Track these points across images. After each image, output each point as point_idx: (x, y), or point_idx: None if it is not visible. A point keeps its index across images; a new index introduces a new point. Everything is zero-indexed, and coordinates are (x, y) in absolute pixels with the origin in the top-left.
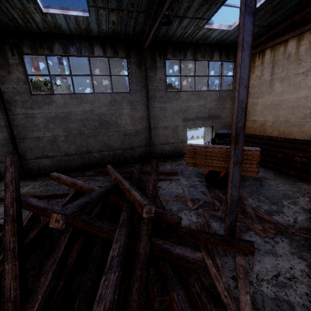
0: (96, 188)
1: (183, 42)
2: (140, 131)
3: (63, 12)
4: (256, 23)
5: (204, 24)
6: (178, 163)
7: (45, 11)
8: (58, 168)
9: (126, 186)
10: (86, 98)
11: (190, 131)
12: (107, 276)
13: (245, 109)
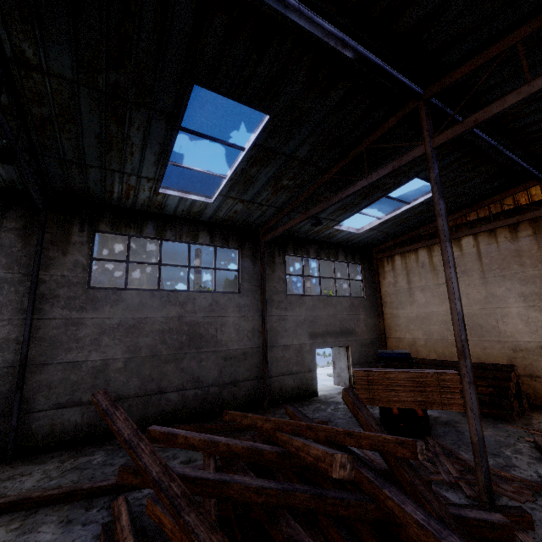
0: (261, 445)
1: (305, 238)
2: (249, 352)
3: (183, 195)
4: (384, 230)
5: (334, 224)
6: (312, 408)
7: (161, 192)
8: (93, 430)
9: (338, 429)
10: (176, 297)
11: None
12: (448, 541)
13: (463, 320)
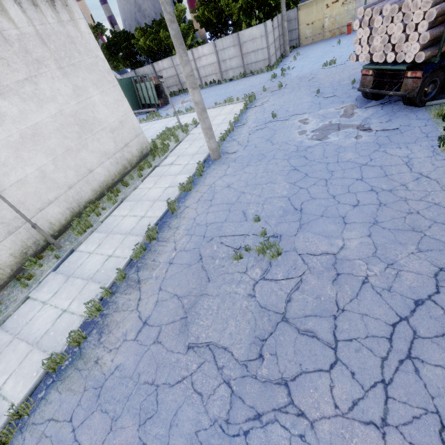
0: None
1: None
2: None
3: None
4: None
5: None
6: None
7: None
8: None
9: None
10: None
11: (255, 76)
12: None
13: None
